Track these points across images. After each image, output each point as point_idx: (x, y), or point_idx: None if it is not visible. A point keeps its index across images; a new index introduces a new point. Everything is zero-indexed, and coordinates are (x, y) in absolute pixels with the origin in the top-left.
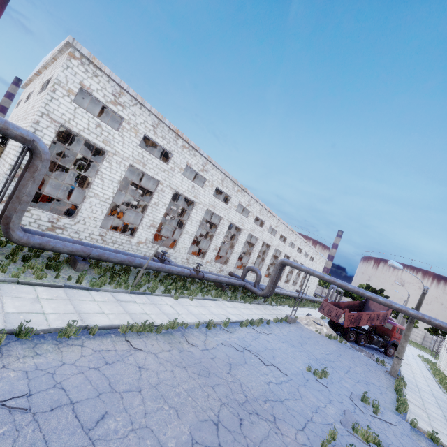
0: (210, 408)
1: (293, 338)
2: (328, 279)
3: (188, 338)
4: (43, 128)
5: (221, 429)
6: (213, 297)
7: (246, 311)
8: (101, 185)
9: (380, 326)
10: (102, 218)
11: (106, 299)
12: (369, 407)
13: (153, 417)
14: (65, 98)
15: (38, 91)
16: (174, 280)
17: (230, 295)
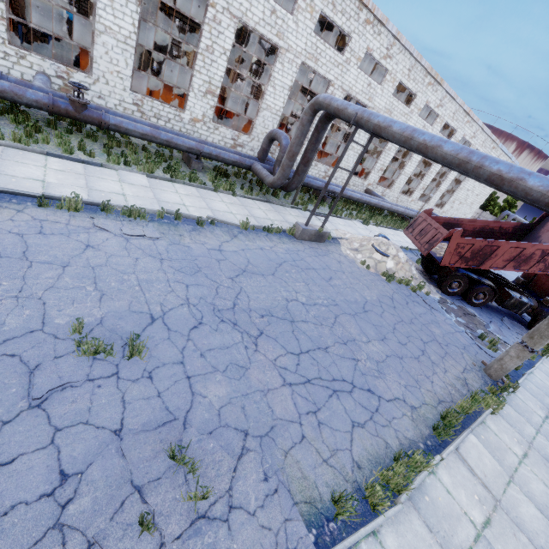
0: None
1: (241, 260)
2: (398, 133)
3: None
4: None
5: None
6: (113, 163)
7: (179, 199)
8: None
9: (547, 278)
10: None
11: None
12: (170, 489)
13: None
14: None
15: None
16: (12, 115)
17: (199, 176)
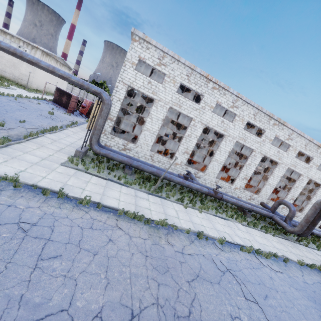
0: (139, 299)
1: (320, 292)
2: None
3: (170, 237)
4: (120, 90)
5: None
6: (227, 217)
7: (261, 240)
8: (151, 122)
9: None
10: (151, 144)
11: (128, 192)
12: None
13: (86, 276)
14: (130, 68)
15: None
16: (194, 195)
17: (251, 221)
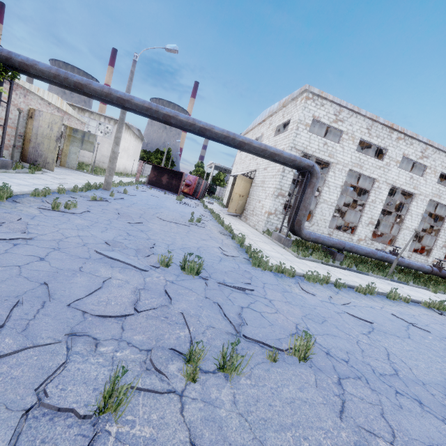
0: None
1: None
2: None
3: None
4: None
5: None
6: None
7: None
8: (328, 192)
9: None
10: (329, 219)
11: (379, 281)
12: None
13: None
14: (303, 131)
15: (272, 134)
16: (413, 276)
17: None
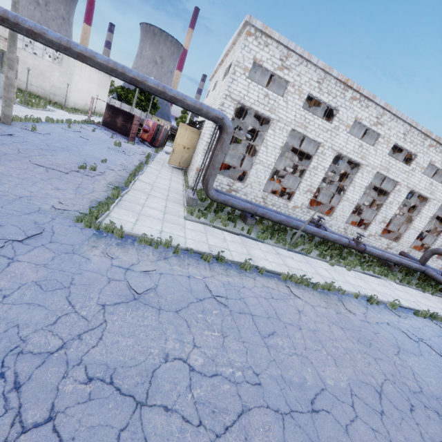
0: (371, 376)
1: None
2: None
3: (346, 304)
4: (226, 108)
5: (384, 400)
6: (375, 274)
7: (425, 302)
8: (265, 152)
9: None
10: (264, 182)
11: (268, 250)
12: None
13: (312, 353)
14: (241, 76)
15: (222, 78)
16: (329, 247)
17: (399, 277)
